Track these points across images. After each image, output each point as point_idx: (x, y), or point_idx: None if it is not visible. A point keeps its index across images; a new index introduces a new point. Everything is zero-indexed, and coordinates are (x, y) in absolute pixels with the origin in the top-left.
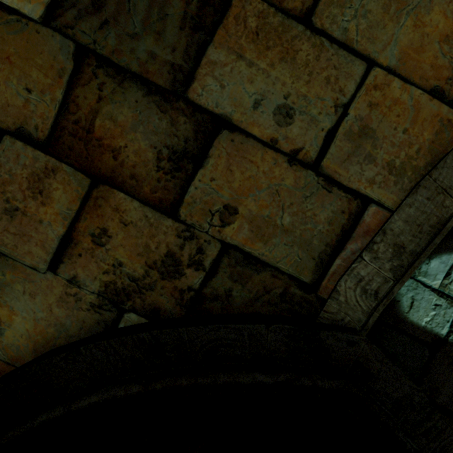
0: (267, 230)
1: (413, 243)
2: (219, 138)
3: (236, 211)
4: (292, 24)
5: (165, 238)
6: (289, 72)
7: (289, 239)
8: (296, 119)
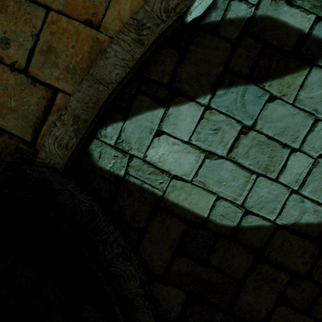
0: (3, 110)
1: (84, 114)
2: None
3: None
4: None
5: None
6: (5, 18)
7: (16, 115)
8: (12, 45)
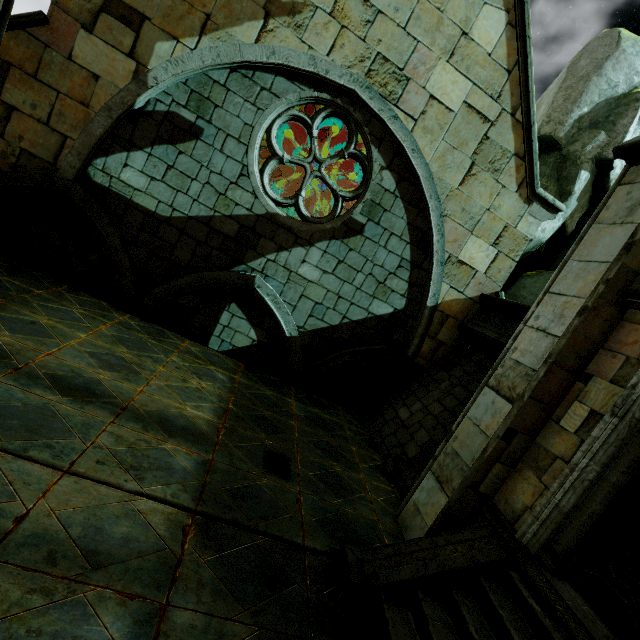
0: (35, 145)
1: (84, 151)
2: (14, 113)
3: (24, 138)
4: (31, 78)
5: (1, 145)
6: (33, 93)
7: (43, 148)
8: (38, 109)
